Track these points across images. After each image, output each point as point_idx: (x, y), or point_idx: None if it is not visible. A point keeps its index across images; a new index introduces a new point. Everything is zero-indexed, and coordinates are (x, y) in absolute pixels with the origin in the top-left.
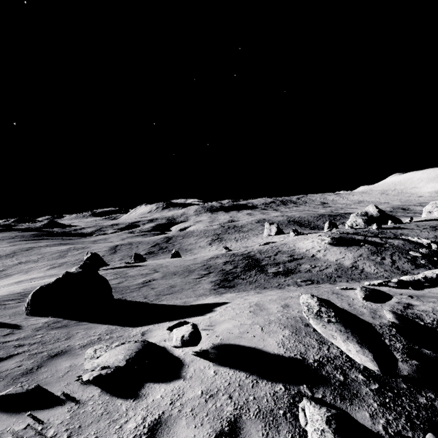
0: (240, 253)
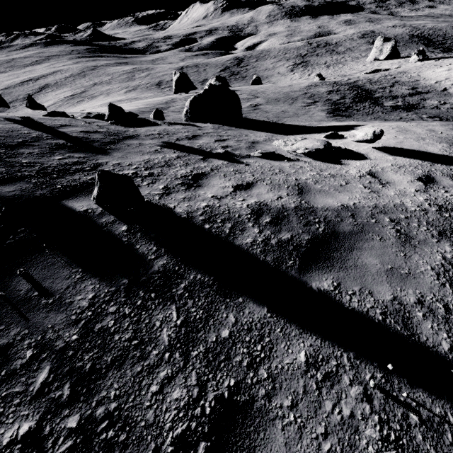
0: (344, 82)
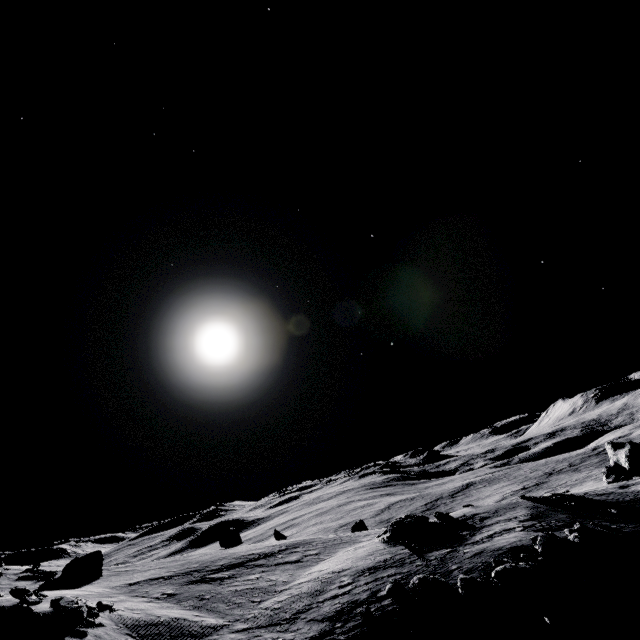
0: (312, 540)
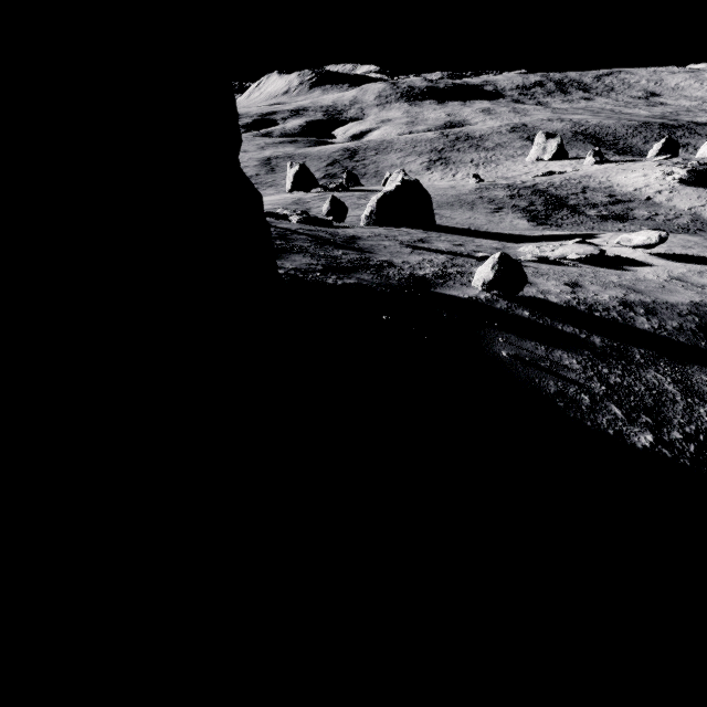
0: (520, 185)
